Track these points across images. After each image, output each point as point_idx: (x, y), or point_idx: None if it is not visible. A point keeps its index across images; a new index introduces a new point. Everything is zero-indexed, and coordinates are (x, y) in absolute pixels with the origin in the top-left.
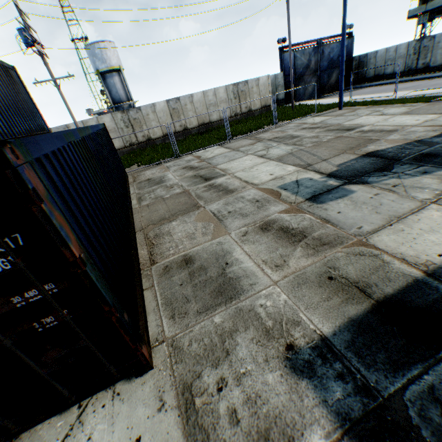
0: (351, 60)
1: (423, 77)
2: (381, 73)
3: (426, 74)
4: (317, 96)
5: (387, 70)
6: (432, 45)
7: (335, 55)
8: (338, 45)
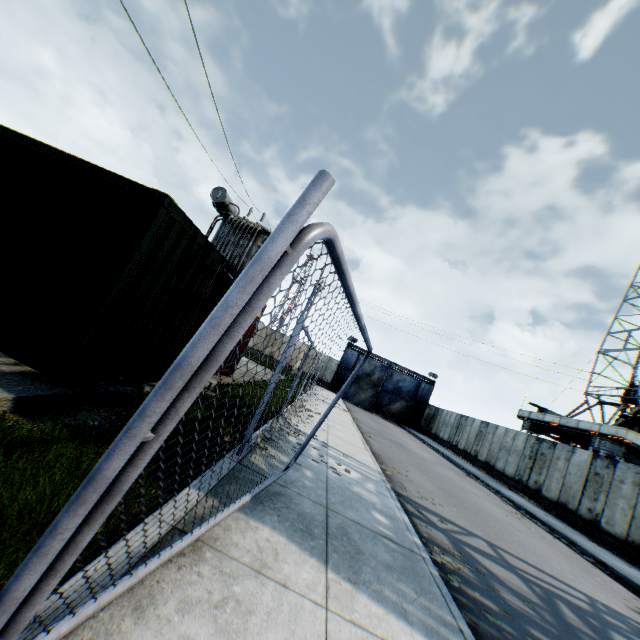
0: (426, 405)
1: (433, 444)
2: (438, 433)
3: (453, 452)
4: (368, 408)
5: (441, 433)
6: (465, 425)
7: (406, 387)
8: (412, 381)
